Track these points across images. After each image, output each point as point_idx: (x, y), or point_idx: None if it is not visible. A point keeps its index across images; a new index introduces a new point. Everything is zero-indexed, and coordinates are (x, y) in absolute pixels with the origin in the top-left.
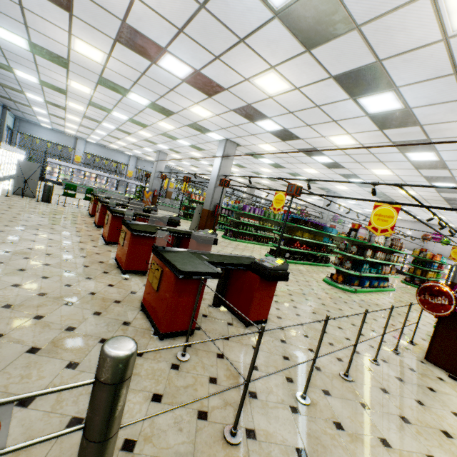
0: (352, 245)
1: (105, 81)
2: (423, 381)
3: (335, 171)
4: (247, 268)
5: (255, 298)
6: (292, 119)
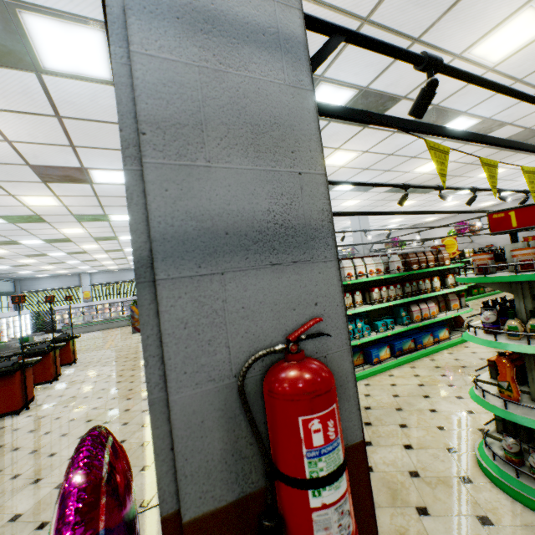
0: None
1: None
2: None
3: None
4: None
5: None
6: (99, 154)
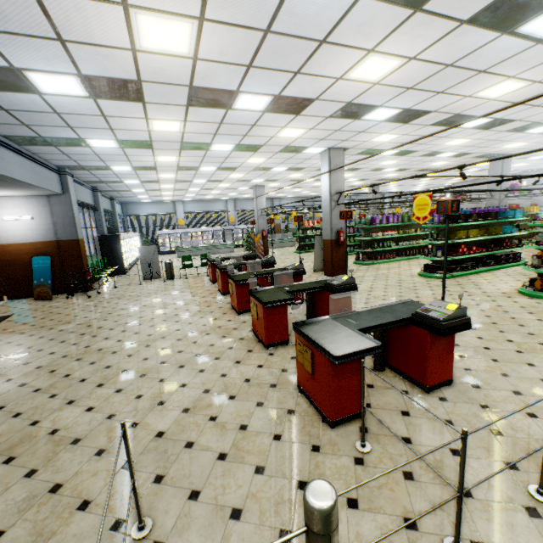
0: None
1: (187, 145)
2: None
3: (497, 130)
4: (408, 322)
5: (429, 357)
6: (413, 95)
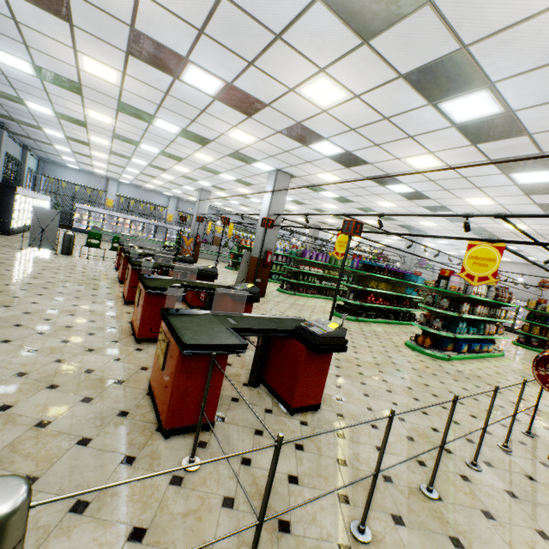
0: (442, 297)
1: (125, 107)
2: (547, 497)
3: (417, 203)
4: (290, 335)
5: (301, 375)
6: (355, 138)
